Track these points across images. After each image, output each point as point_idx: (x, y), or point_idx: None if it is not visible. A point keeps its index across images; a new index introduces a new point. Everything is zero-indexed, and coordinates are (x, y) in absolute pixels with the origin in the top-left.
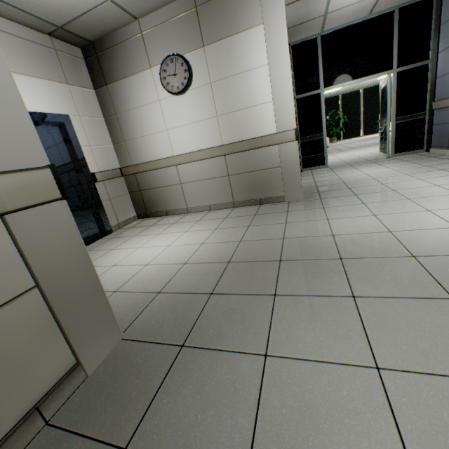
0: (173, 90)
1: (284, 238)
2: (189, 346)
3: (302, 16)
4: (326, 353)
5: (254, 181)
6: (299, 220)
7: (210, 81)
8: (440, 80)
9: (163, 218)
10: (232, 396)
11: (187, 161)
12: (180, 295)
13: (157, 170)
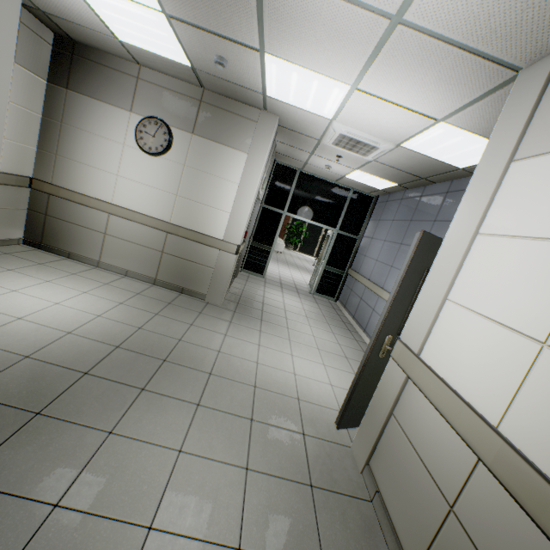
0: (144, 147)
1: (181, 340)
2: (45, 415)
3: (289, 153)
4: (155, 437)
5: (185, 269)
6: (204, 326)
7: (185, 163)
8: (358, 256)
9: (62, 260)
10: (70, 455)
11: (125, 216)
12: (52, 366)
13: (83, 206)
